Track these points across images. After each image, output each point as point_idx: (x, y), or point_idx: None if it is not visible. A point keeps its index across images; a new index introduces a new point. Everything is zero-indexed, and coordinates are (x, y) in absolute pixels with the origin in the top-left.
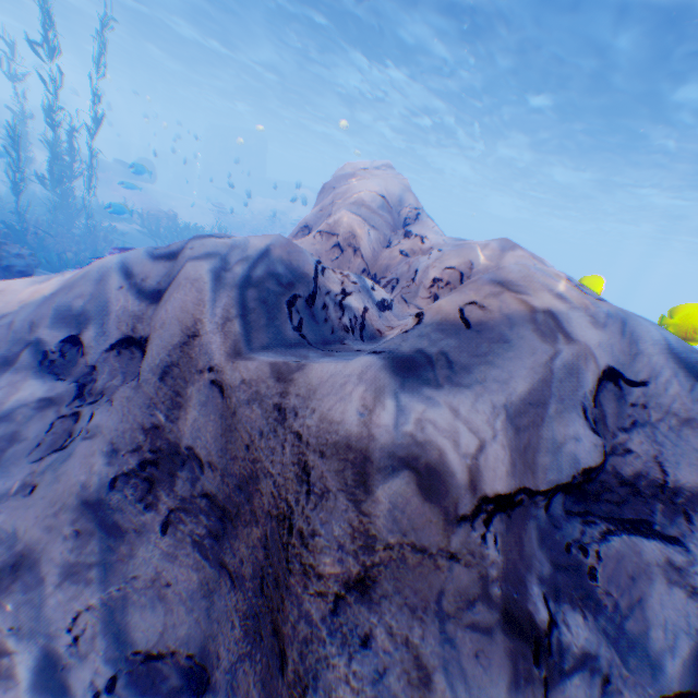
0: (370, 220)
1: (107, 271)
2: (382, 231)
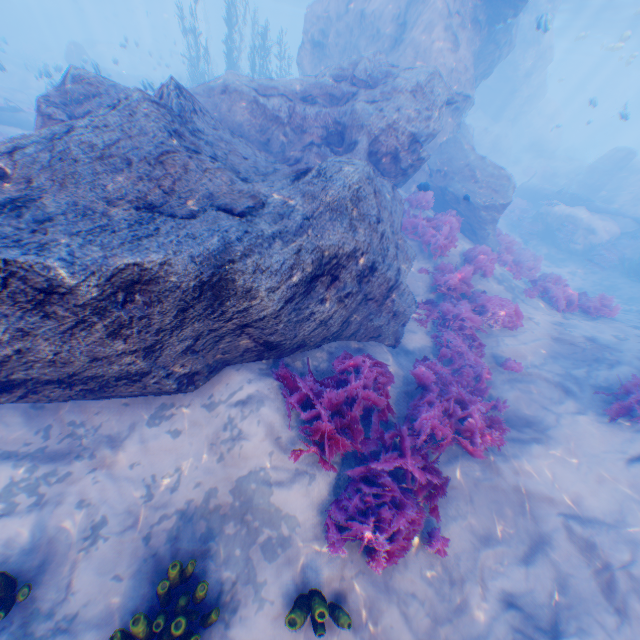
0: None
1: None
2: None
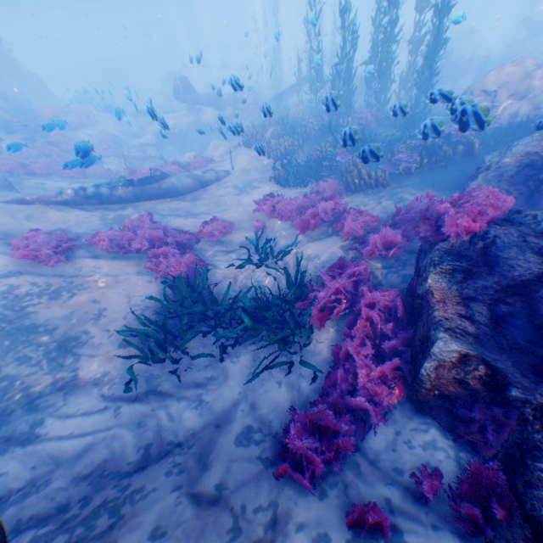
0: None
1: None
2: None
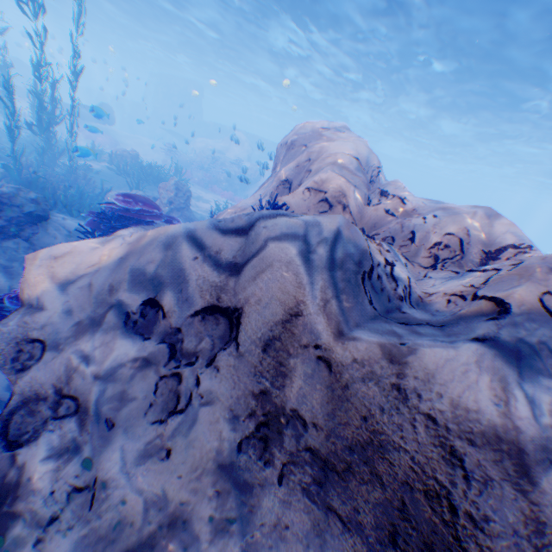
0: (351, 180)
1: (173, 239)
2: (361, 190)
